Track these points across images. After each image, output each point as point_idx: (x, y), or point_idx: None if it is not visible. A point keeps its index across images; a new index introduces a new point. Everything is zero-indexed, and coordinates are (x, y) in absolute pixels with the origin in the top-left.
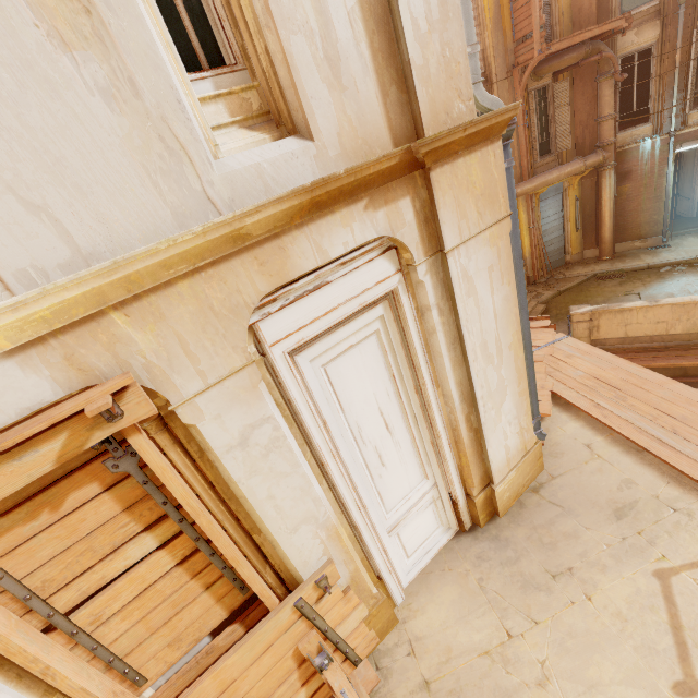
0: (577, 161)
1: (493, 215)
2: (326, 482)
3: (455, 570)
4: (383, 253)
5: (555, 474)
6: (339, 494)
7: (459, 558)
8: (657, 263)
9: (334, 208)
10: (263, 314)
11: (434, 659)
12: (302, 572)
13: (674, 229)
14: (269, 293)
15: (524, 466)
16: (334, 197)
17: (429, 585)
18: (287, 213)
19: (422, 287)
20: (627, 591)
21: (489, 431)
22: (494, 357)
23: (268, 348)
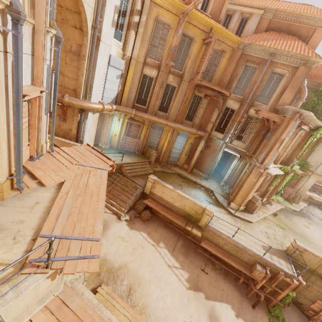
0: (194, 129)
1: None
2: None
3: None
4: None
5: (3, 205)
6: None
7: None
8: (198, 182)
9: None
10: None
11: None
12: None
13: (214, 176)
14: None
15: None
16: None
17: None
18: None
19: None
20: None
21: None
22: None
23: None
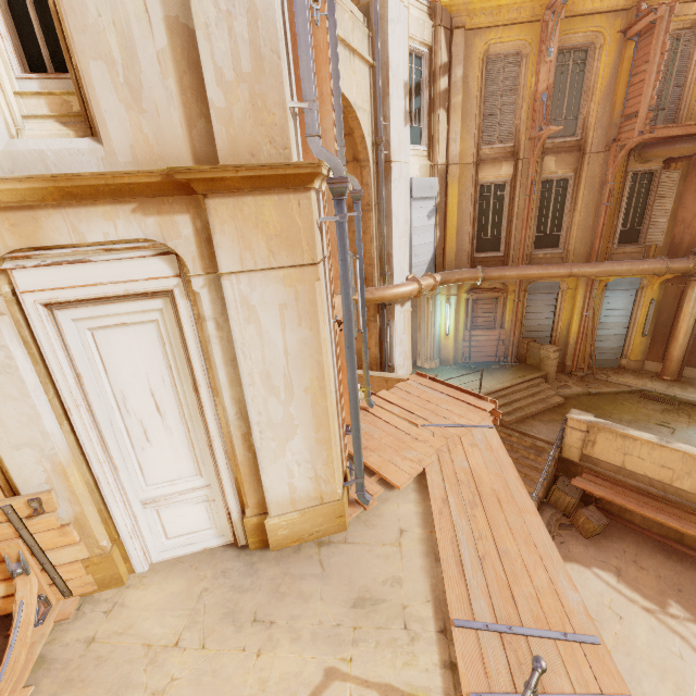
0: (659, 261)
1: (292, 258)
2: (69, 425)
3: (198, 571)
4: (159, 255)
5: (349, 540)
6: (81, 441)
7: (211, 564)
8: None
9: (97, 202)
10: (18, 265)
11: (115, 626)
12: (21, 486)
13: None
14: (22, 250)
15: (313, 514)
16: (91, 193)
17: (171, 571)
18: (35, 192)
19: (199, 297)
20: (291, 668)
21: (266, 459)
22: (281, 391)
23: (19, 293)
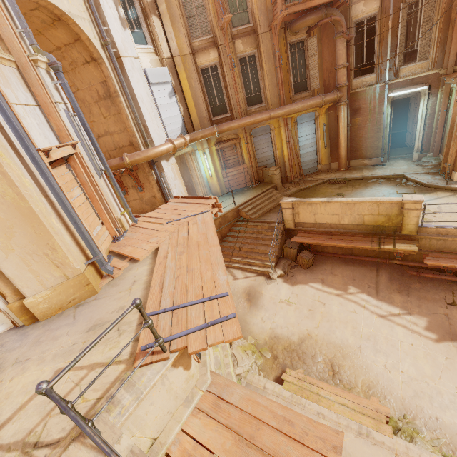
0: (318, 97)
1: None
2: None
3: None
4: None
5: (98, 298)
6: None
7: None
8: (368, 175)
9: None
10: None
11: None
12: None
13: (394, 154)
14: None
15: (63, 288)
16: None
17: None
18: None
19: None
20: (32, 379)
21: None
22: None
23: None
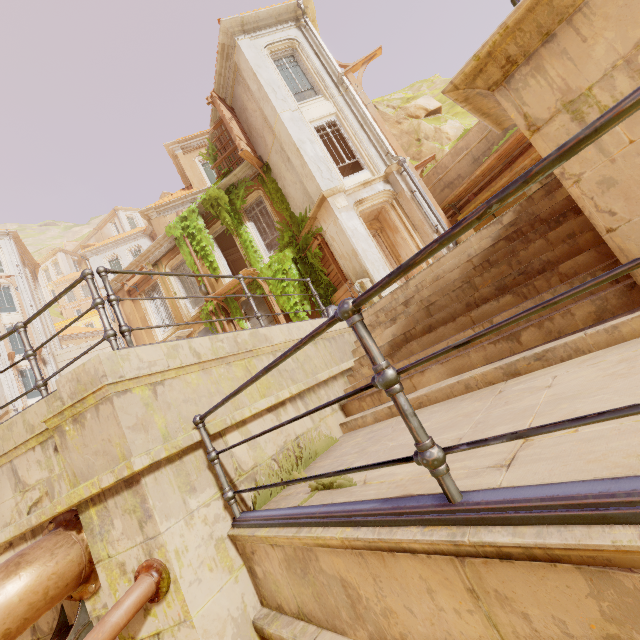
0: None
1: None
2: None
3: None
4: None
5: None
6: None
7: None
8: None
9: None
10: None
11: None
12: None
13: None
14: None
15: None
16: None
17: None
18: None
19: None
20: None
21: None
22: None
23: None
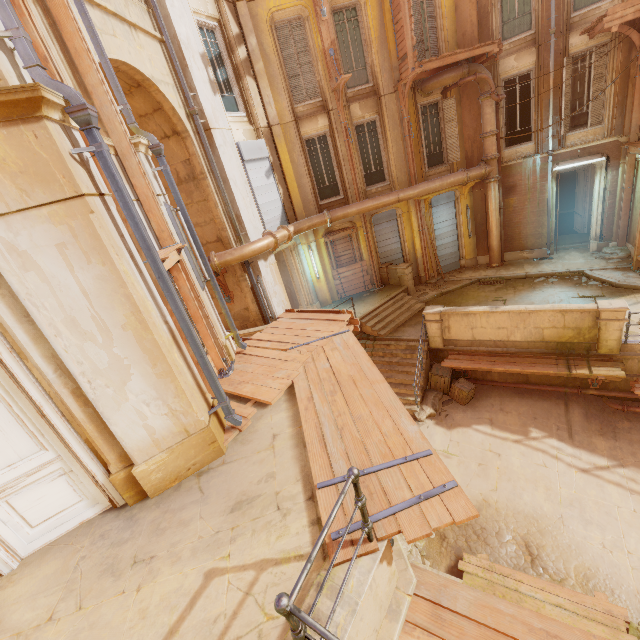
0: (460, 172)
1: (51, 194)
2: None
3: (74, 546)
4: None
5: (227, 461)
6: None
7: (88, 534)
8: (533, 273)
9: None
10: None
11: None
12: None
13: (563, 243)
14: None
15: (183, 448)
16: None
17: (44, 557)
18: None
19: None
20: (172, 587)
21: (107, 408)
22: (96, 334)
23: None
